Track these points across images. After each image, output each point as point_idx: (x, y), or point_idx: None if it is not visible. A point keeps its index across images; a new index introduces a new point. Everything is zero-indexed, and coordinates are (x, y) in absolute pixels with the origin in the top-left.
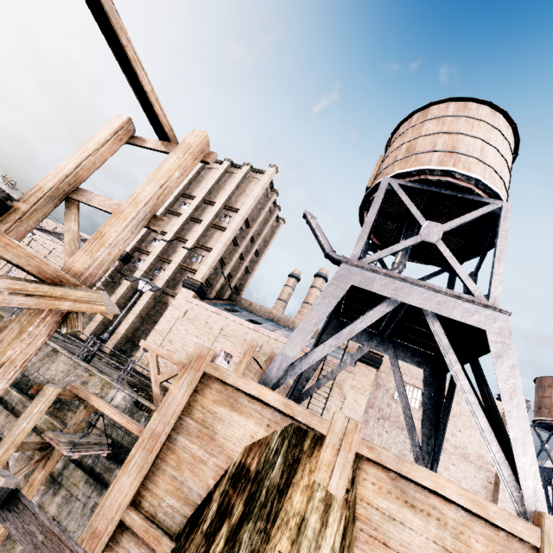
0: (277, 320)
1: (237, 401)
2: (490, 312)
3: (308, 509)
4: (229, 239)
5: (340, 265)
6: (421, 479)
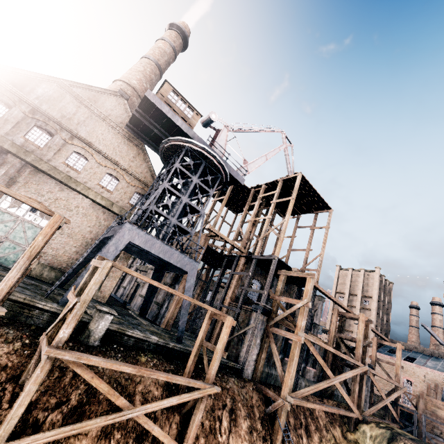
0: (422, 351)
1: (438, 406)
2: None
3: None
4: (375, 315)
5: None
6: None
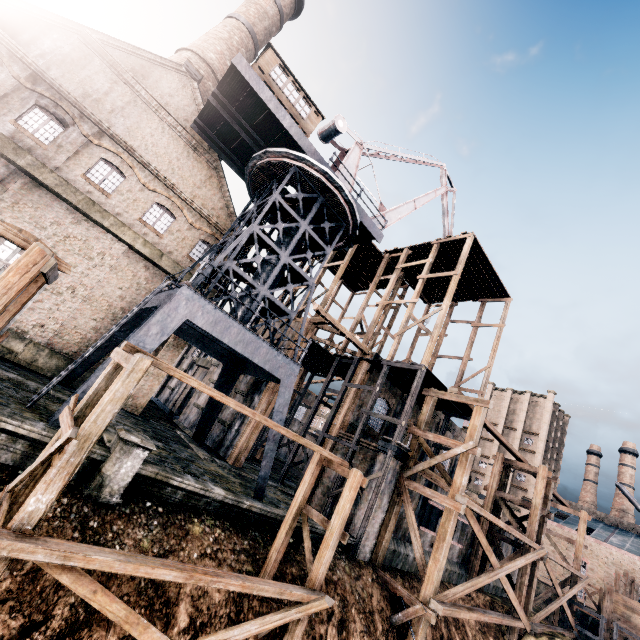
0: (603, 519)
1: (633, 609)
2: None
3: None
4: (540, 462)
5: None
6: None
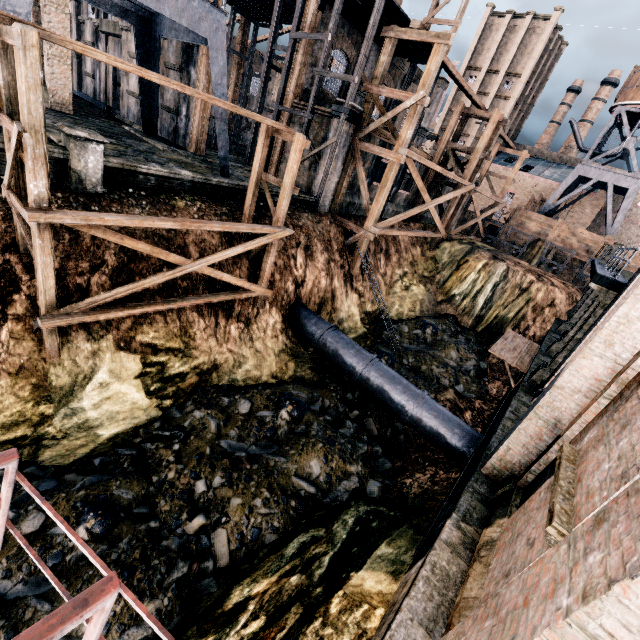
0: (547, 158)
1: (531, 218)
2: (636, 181)
3: (548, 238)
4: (511, 108)
5: (577, 166)
6: (578, 231)
